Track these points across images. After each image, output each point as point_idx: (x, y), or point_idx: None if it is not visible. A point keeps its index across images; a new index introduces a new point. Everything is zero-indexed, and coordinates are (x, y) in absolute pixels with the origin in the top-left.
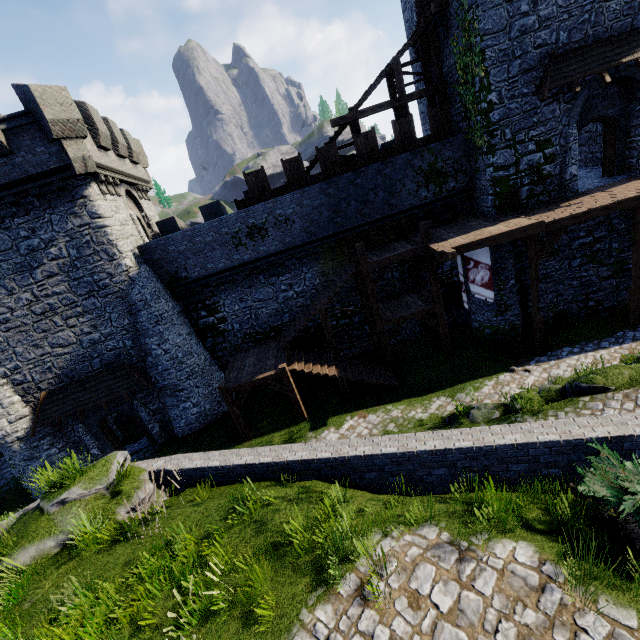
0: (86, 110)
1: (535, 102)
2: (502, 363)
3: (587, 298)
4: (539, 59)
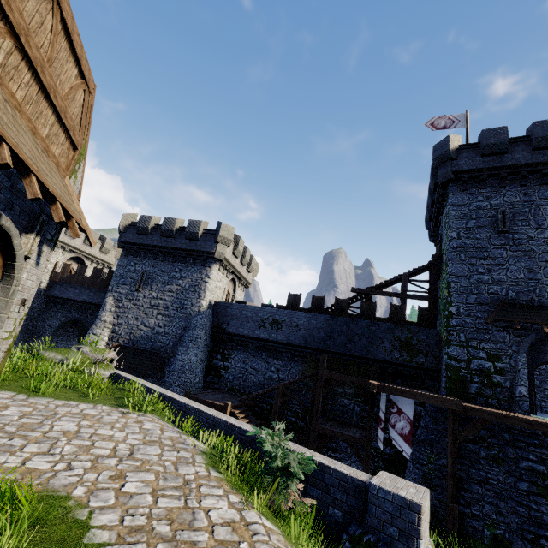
0: (239, 239)
1: (487, 325)
2: None
3: (538, 541)
4: (492, 300)
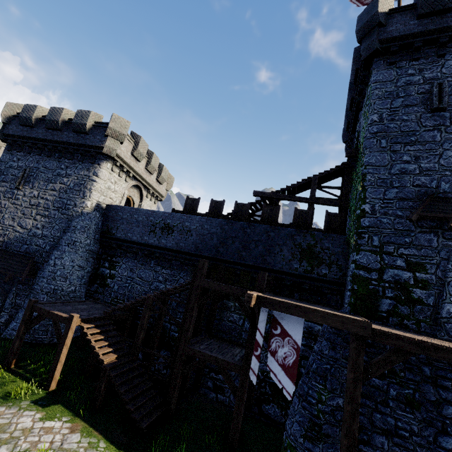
0: (139, 139)
1: (409, 225)
2: None
3: None
4: (417, 194)
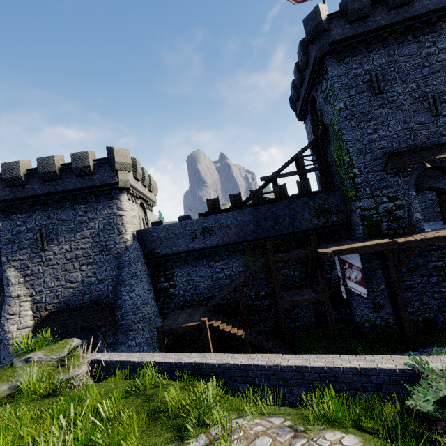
0: (135, 161)
1: (383, 175)
2: (379, 352)
3: None
4: (382, 154)
